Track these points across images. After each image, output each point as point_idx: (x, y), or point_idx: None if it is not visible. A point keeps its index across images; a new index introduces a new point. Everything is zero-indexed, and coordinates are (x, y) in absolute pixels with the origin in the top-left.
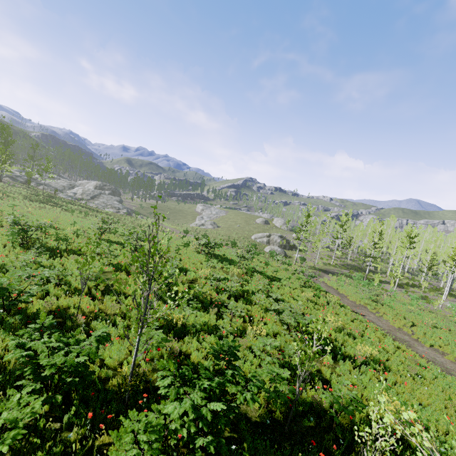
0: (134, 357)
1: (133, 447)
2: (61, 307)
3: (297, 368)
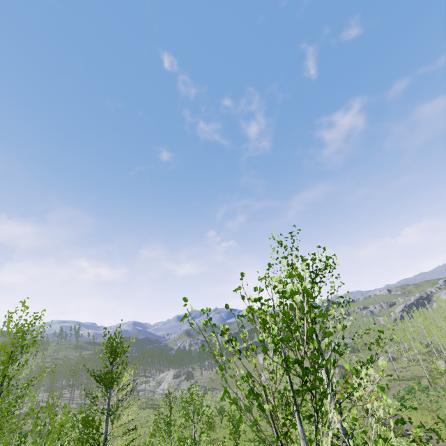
0: None
1: None
2: None
3: None
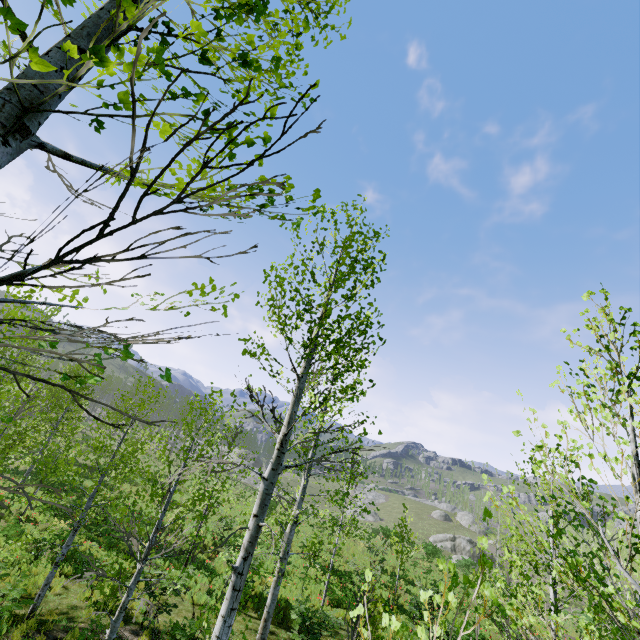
0: (397, 579)
1: (406, 617)
2: (327, 565)
3: (484, 627)
